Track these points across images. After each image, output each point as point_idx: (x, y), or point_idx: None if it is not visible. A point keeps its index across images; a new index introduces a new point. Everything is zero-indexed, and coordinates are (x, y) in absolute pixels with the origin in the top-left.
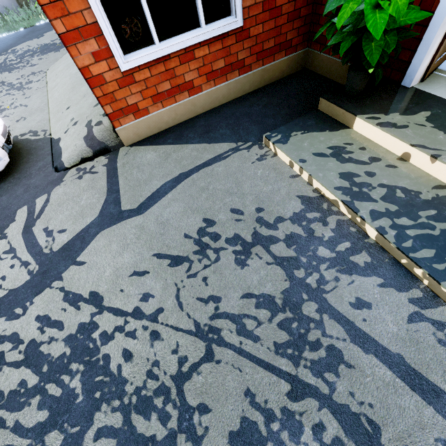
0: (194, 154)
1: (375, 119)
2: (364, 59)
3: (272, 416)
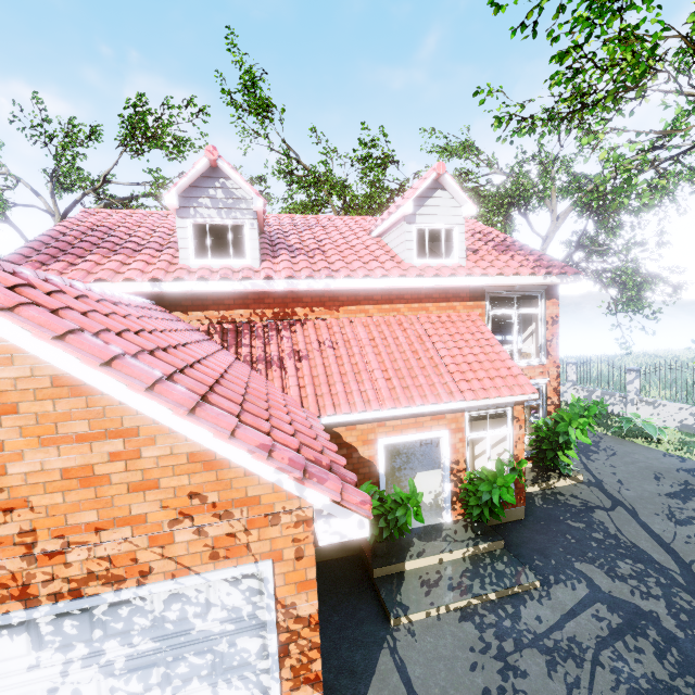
0: (386, 694)
1: (413, 556)
2: (398, 534)
3: (618, 679)
